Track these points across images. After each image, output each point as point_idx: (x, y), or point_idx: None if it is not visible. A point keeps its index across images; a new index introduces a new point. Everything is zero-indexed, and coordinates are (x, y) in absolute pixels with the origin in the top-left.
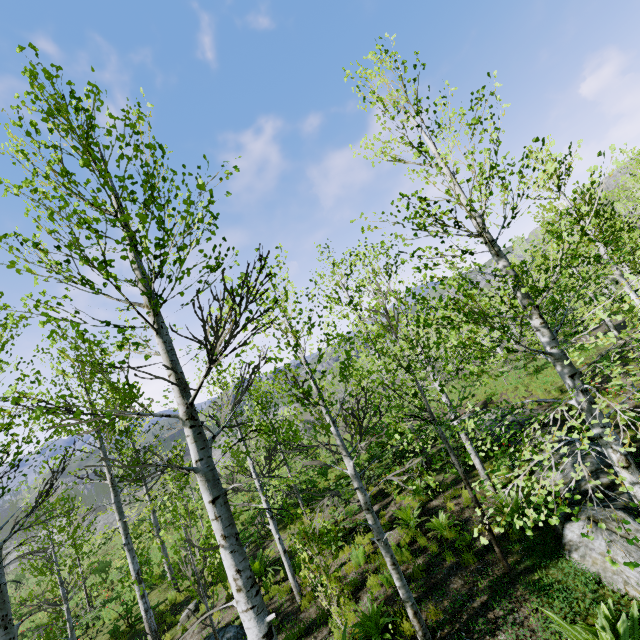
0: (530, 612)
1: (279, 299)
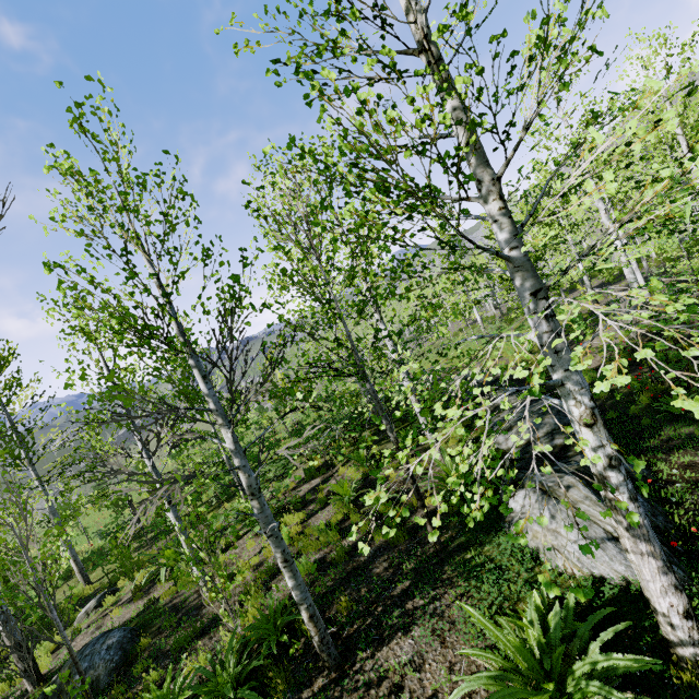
0: (454, 599)
1: (95, 172)
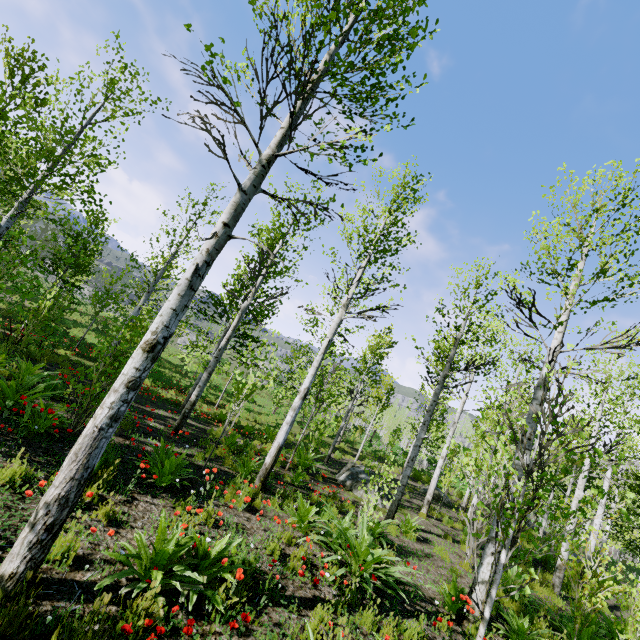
0: None
1: None
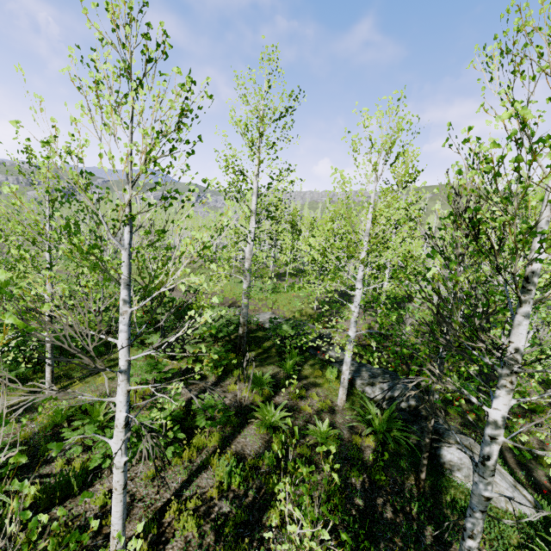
0: None
1: None
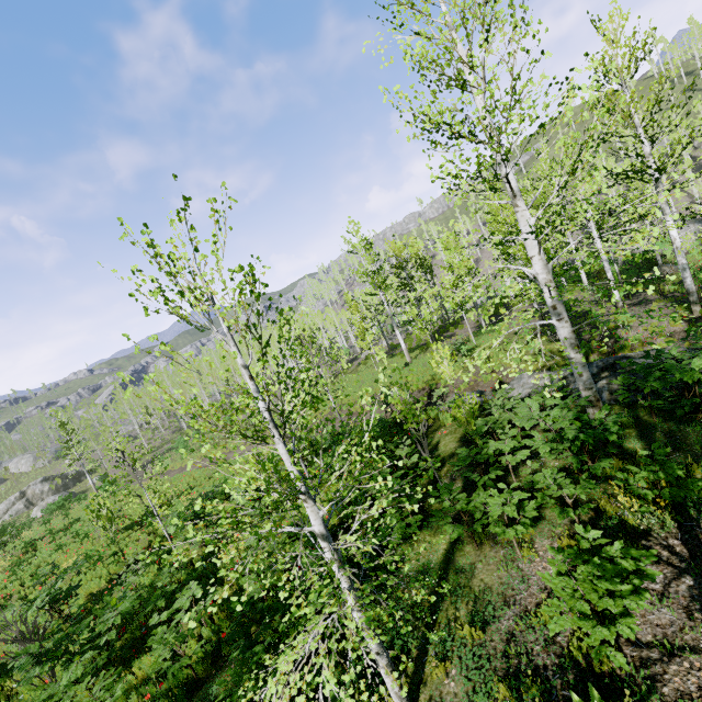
0: None
1: None
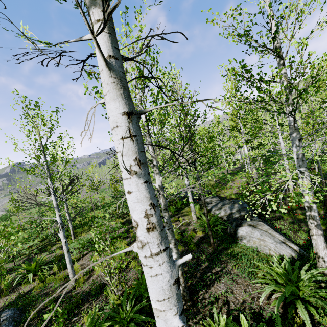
0: (232, 267)
1: (138, 38)
